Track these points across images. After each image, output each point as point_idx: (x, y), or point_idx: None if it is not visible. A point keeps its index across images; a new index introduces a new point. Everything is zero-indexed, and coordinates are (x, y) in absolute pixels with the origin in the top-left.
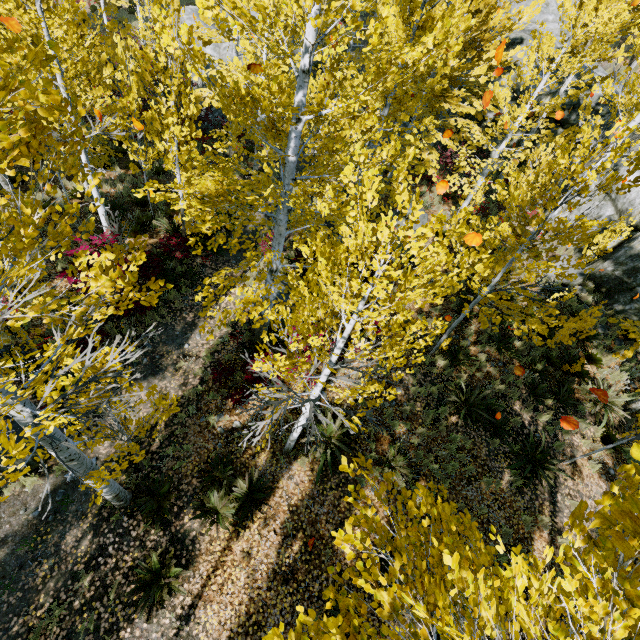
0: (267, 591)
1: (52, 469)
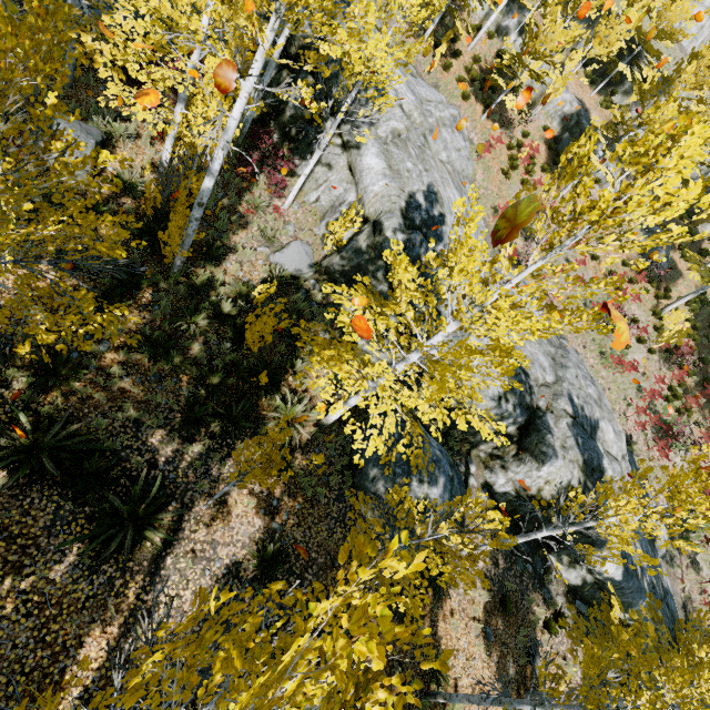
0: None
1: None
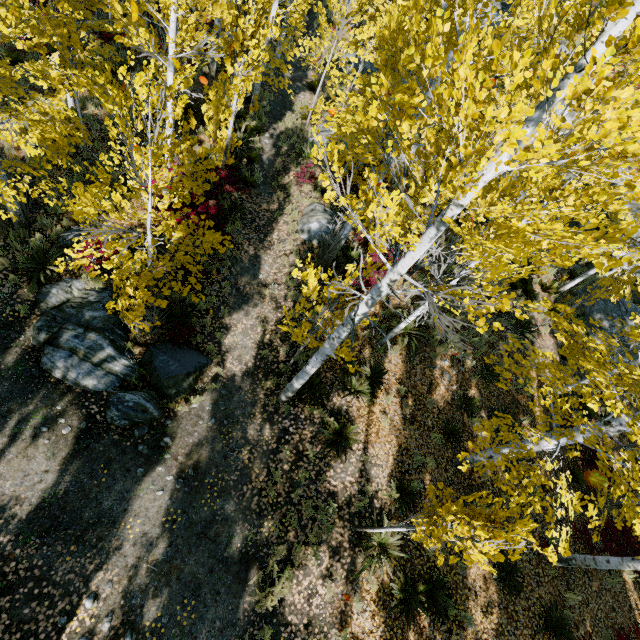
0: (404, 430)
1: (204, 388)
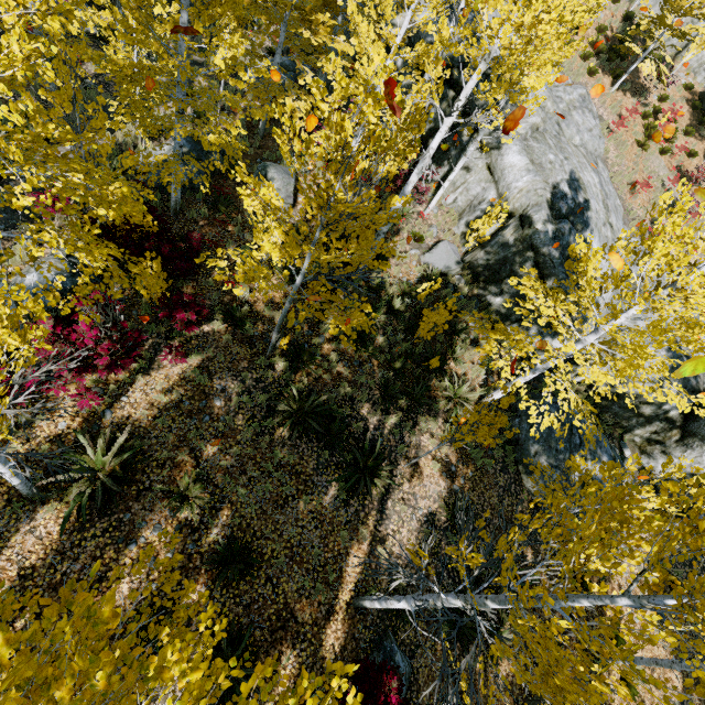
0: None
1: None
